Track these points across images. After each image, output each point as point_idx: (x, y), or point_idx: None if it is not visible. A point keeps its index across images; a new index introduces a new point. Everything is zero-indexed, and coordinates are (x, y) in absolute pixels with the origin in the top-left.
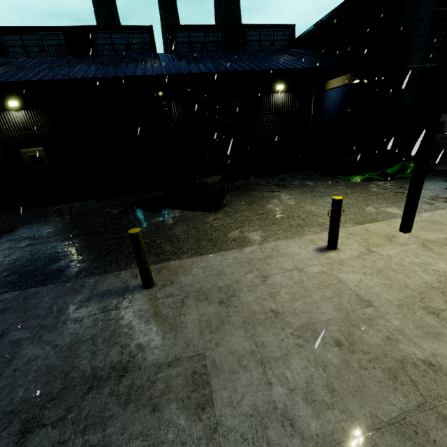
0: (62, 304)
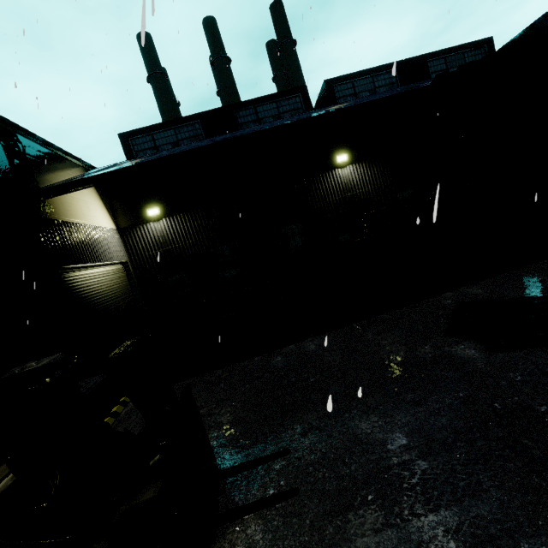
0: None
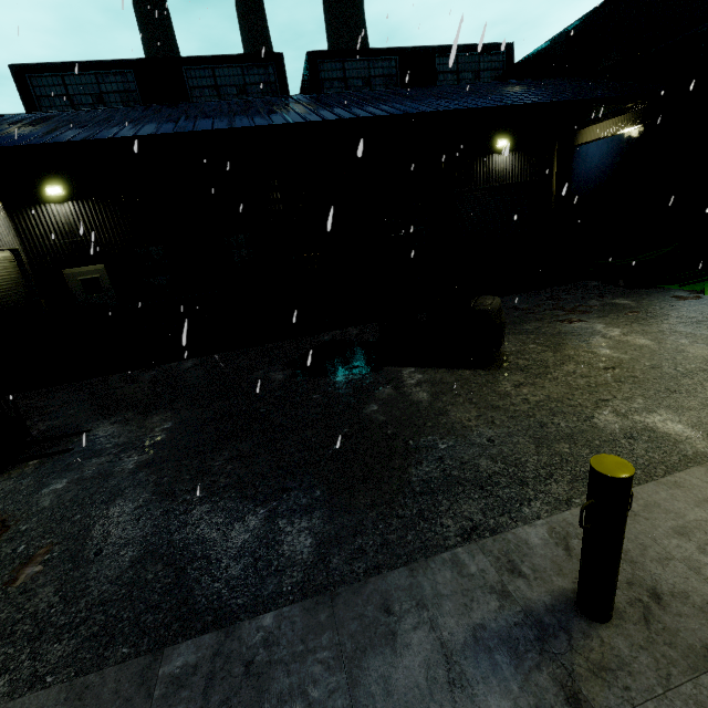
0: (387, 699)
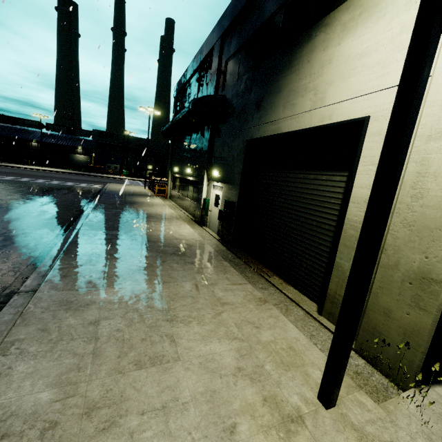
0: None
